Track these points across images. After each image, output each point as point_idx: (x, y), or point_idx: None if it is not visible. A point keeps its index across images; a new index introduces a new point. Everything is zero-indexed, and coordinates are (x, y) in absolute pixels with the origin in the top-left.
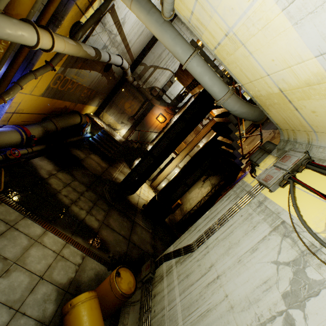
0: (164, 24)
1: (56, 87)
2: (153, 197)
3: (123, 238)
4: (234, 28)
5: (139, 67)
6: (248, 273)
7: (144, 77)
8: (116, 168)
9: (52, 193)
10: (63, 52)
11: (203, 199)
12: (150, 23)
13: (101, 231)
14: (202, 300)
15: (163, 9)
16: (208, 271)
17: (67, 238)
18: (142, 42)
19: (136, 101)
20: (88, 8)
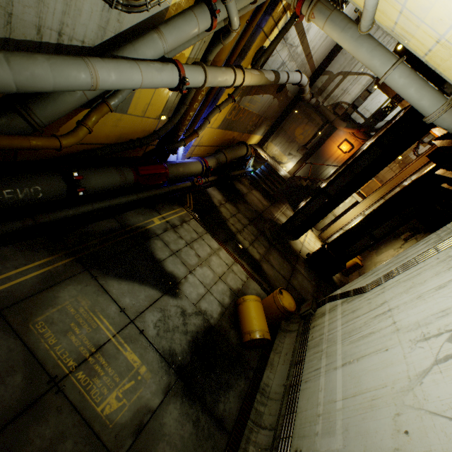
0: (360, 38)
1: (230, 118)
2: (321, 246)
3: (282, 278)
4: (445, 35)
5: (321, 78)
6: (425, 306)
7: (326, 91)
8: (278, 208)
9: (223, 220)
10: (249, 84)
11: None
12: (343, 40)
13: (261, 263)
14: (366, 327)
15: (360, 26)
16: (378, 306)
17: (235, 258)
18: (329, 43)
19: (312, 125)
20: (273, 30)
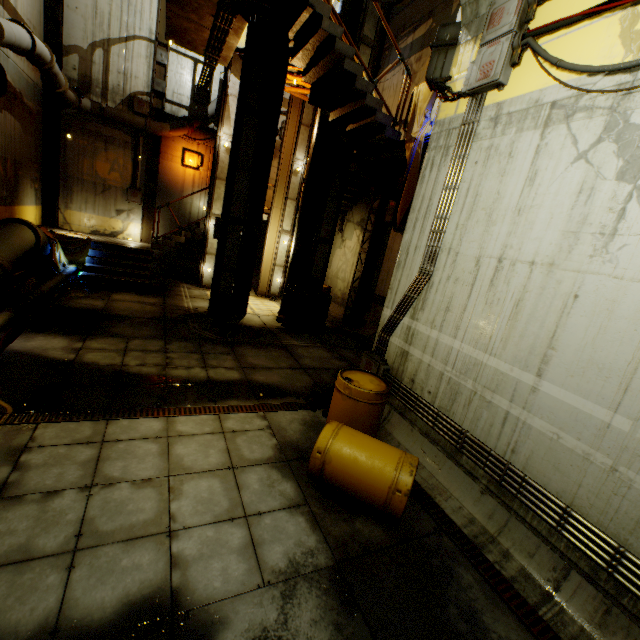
0: None
1: None
2: (285, 296)
3: (292, 370)
4: None
5: (66, 62)
6: (545, 210)
7: (95, 82)
8: (179, 296)
9: (114, 372)
10: None
11: (362, 251)
12: None
13: (252, 378)
14: (498, 304)
15: None
16: (477, 271)
17: (213, 410)
18: None
19: (117, 148)
20: None
